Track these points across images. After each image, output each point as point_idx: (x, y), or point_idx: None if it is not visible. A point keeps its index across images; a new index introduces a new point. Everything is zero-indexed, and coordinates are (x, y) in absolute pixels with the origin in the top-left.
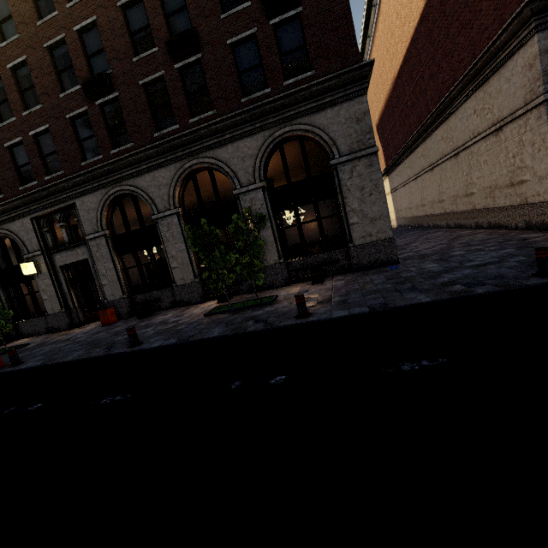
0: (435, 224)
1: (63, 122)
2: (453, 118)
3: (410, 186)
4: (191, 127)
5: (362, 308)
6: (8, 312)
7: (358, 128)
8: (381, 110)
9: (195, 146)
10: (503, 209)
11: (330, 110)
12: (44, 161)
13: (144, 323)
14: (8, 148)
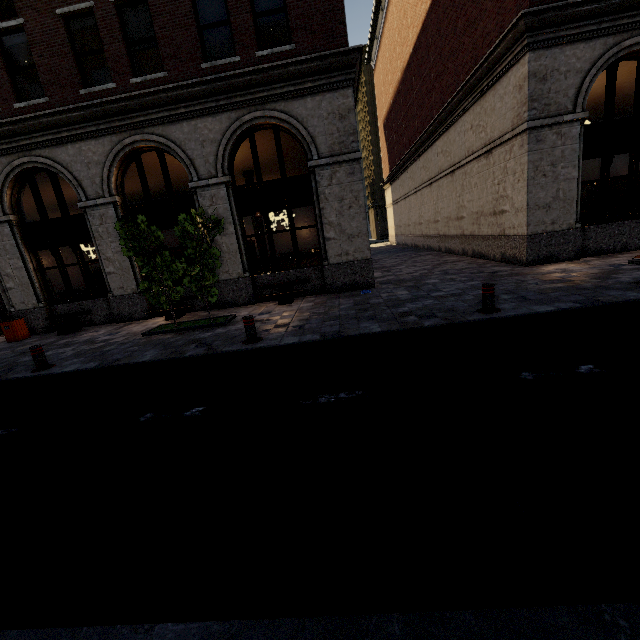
0: (429, 246)
1: None
2: (453, 130)
3: (410, 200)
4: (133, 89)
5: (314, 336)
6: None
7: (341, 126)
8: (389, 104)
9: (139, 117)
10: (486, 238)
11: (311, 98)
12: None
13: (65, 340)
14: None
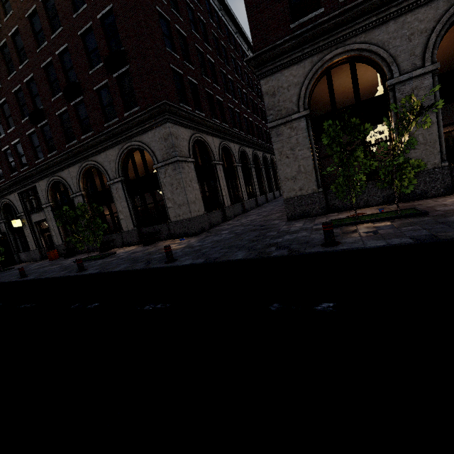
0: None
1: (25, 137)
2: None
3: None
4: (83, 141)
5: (98, 270)
6: (2, 249)
7: (166, 144)
8: None
9: (85, 154)
10: None
11: (150, 132)
12: (21, 159)
13: (59, 262)
14: (4, 151)
